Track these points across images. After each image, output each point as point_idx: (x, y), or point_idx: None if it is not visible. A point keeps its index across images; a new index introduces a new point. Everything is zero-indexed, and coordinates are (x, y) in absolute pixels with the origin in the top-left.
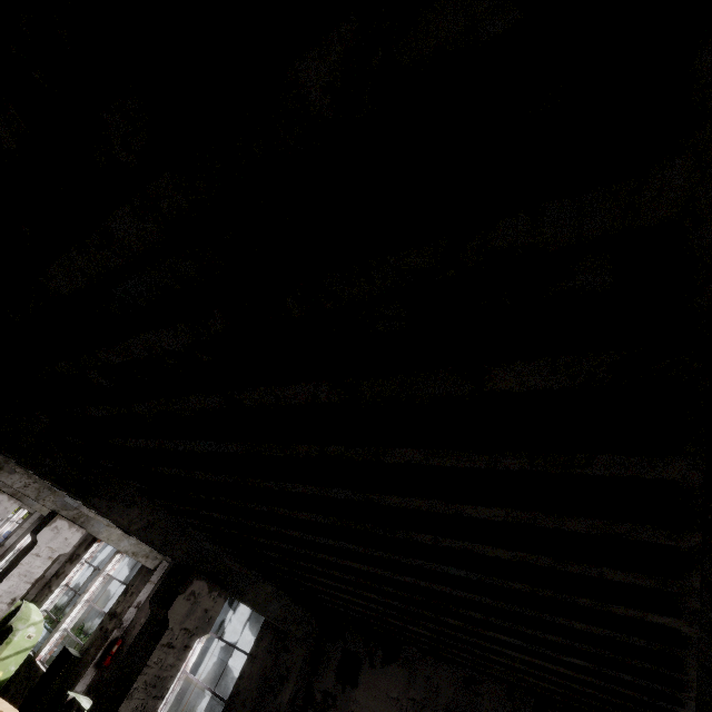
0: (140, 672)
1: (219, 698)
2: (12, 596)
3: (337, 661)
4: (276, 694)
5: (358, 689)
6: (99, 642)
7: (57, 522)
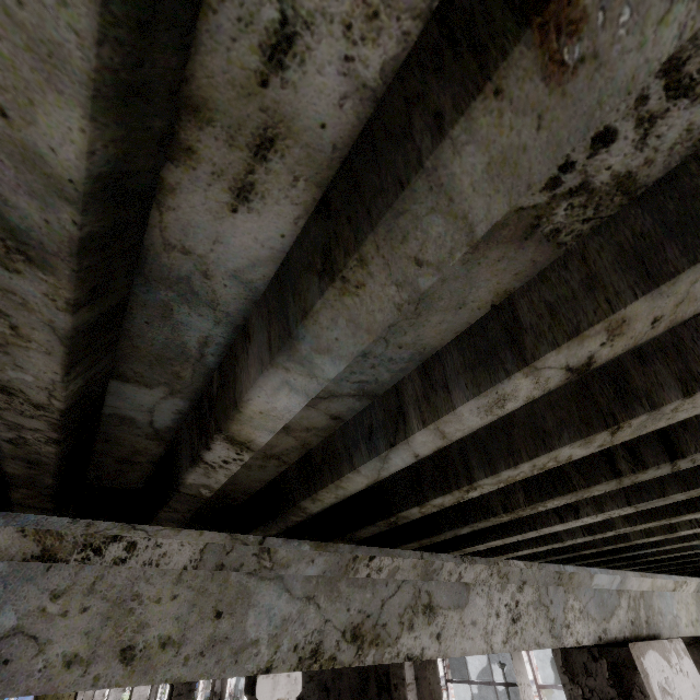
0: None
1: None
2: None
3: None
4: None
5: None
6: None
7: None
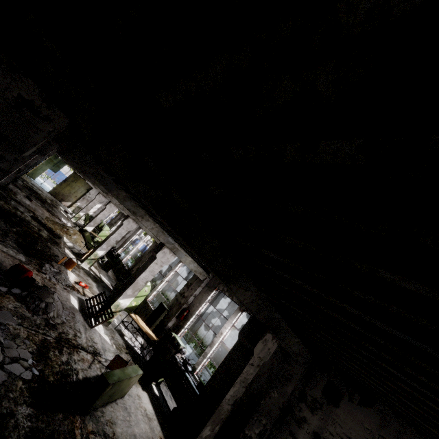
0: (239, 375)
1: None
2: (146, 280)
3: (323, 385)
4: (282, 385)
5: (339, 409)
6: (177, 307)
7: (164, 249)
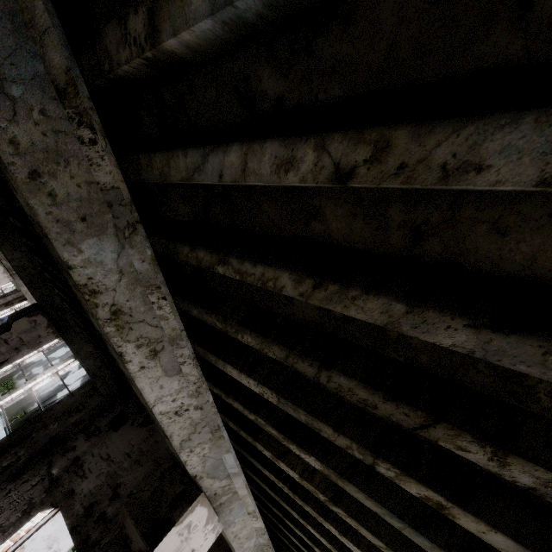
0: None
1: (41, 409)
2: None
3: (115, 415)
4: (69, 416)
5: (116, 433)
6: None
7: None
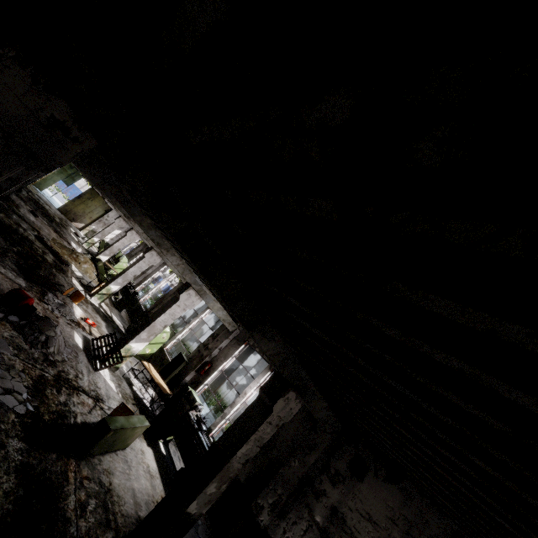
0: (254, 432)
1: None
2: (165, 324)
3: (350, 457)
4: (305, 454)
5: (363, 484)
6: (198, 359)
7: (190, 290)
